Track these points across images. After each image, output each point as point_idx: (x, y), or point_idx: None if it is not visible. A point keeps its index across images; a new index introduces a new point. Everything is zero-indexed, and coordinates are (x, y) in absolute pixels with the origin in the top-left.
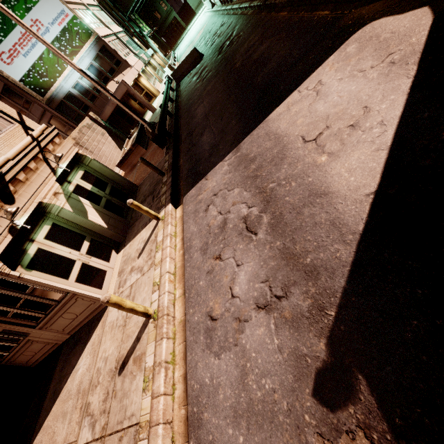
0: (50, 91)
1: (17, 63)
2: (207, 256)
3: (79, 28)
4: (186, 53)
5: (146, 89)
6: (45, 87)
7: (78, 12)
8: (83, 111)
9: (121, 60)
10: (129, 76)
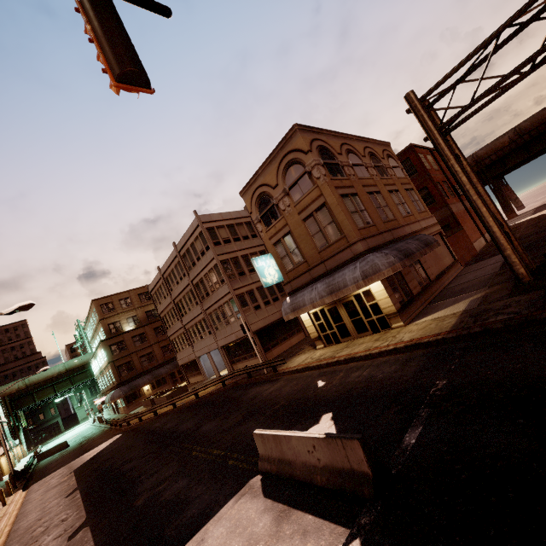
0: None
1: None
2: (42, 485)
3: None
4: None
5: None
6: None
7: None
8: None
9: None
10: None
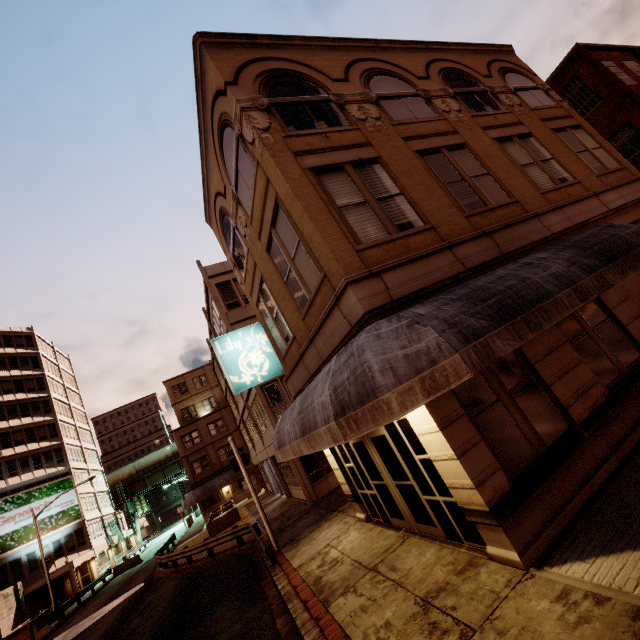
0: (5, 553)
1: (5, 526)
2: None
3: (74, 512)
4: (151, 548)
5: (90, 572)
6: (5, 549)
7: (85, 499)
8: (15, 578)
9: (88, 540)
10: (81, 558)
